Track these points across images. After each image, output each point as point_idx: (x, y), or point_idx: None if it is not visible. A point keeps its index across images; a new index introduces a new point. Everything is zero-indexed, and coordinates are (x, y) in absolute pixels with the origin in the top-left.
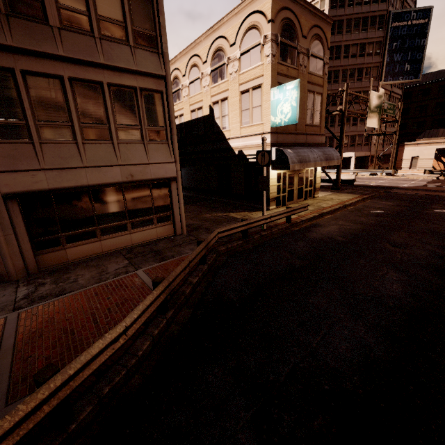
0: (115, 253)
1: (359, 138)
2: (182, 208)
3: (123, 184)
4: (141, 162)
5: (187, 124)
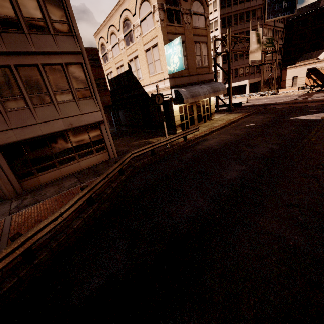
0: (70, 175)
1: (251, 68)
2: (111, 140)
3: (67, 130)
4: (76, 114)
5: (116, 79)
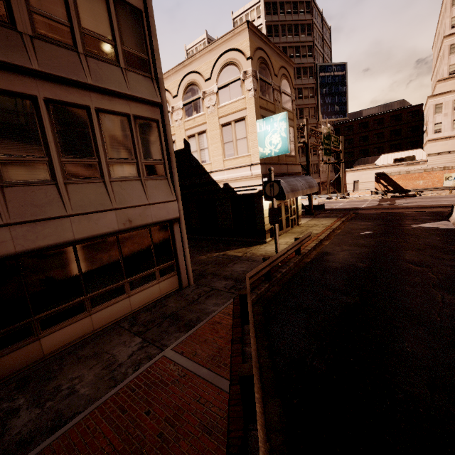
0: (112, 329)
1: None
2: (187, 253)
3: (117, 233)
4: (140, 203)
5: None
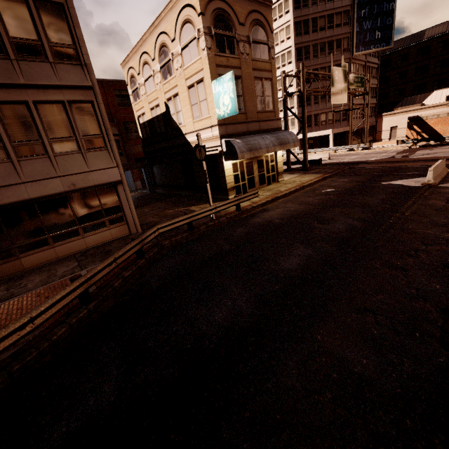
0: (69, 257)
1: (336, 113)
2: (133, 208)
3: (67, 193)
4: (81, 171)
5: (149, 123)
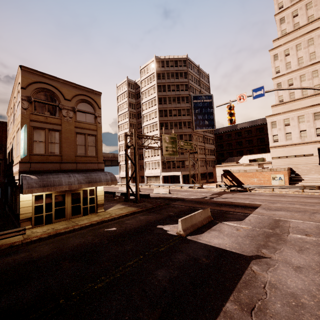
0: None
1: (186, 162)
2: None
3: None
4: None
5: (9, 153)
